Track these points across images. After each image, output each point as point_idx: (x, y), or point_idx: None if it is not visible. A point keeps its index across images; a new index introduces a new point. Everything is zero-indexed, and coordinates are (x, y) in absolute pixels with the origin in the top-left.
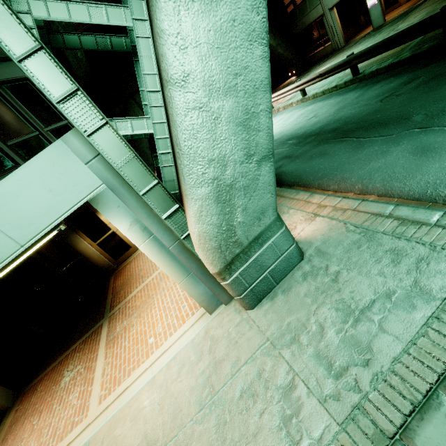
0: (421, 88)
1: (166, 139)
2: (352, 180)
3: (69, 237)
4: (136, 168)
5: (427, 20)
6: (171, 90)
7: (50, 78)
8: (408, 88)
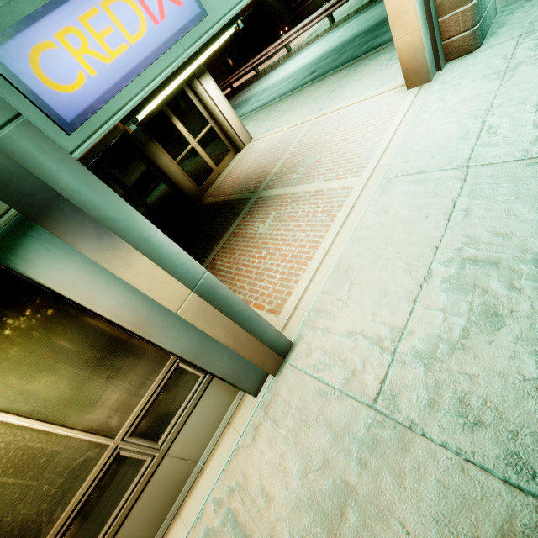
0: None
1: None
2: None
3: (147, 146)
4: None
5: None
6: None
7: None
8: None
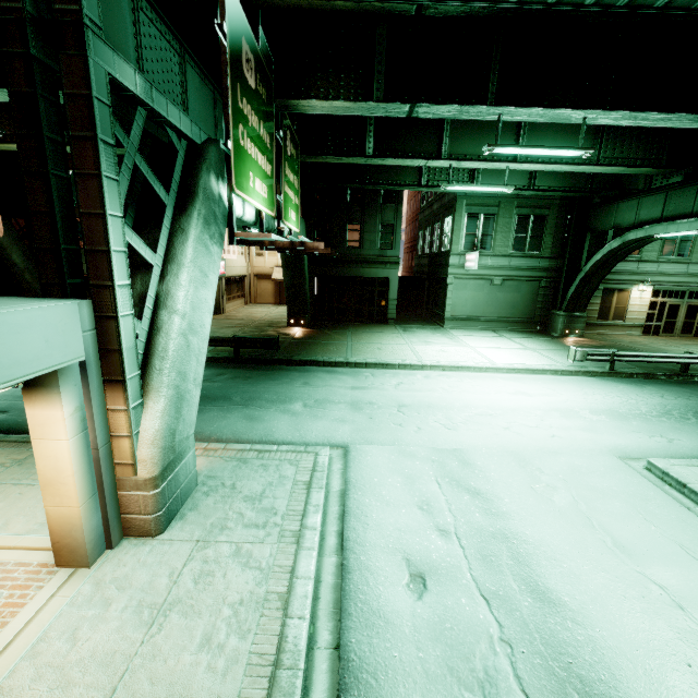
0: (231, 382)
1: (143, 342)
2: (206, 433)
3: None
4: (133, 355)
5: (225, 338)
6: (175, 316)
7: (121, 269)
8: (221, 379)
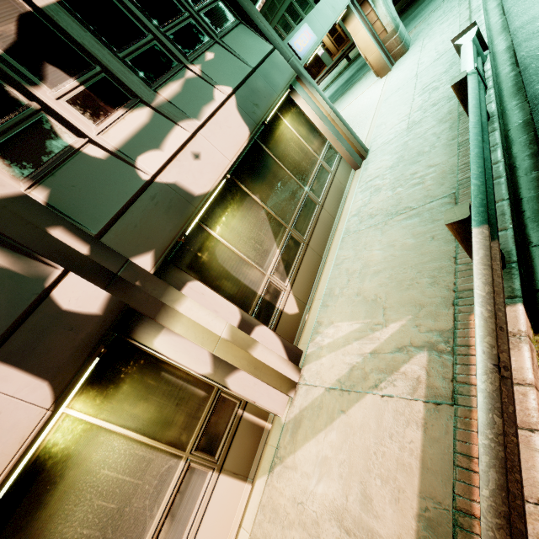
0: None
1: None
2: None
3: None
4: None
5: None
6: None
7: None
8: None
